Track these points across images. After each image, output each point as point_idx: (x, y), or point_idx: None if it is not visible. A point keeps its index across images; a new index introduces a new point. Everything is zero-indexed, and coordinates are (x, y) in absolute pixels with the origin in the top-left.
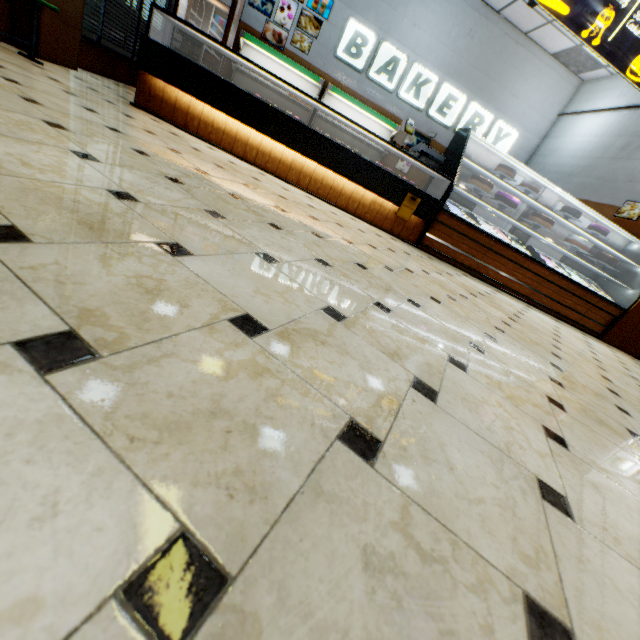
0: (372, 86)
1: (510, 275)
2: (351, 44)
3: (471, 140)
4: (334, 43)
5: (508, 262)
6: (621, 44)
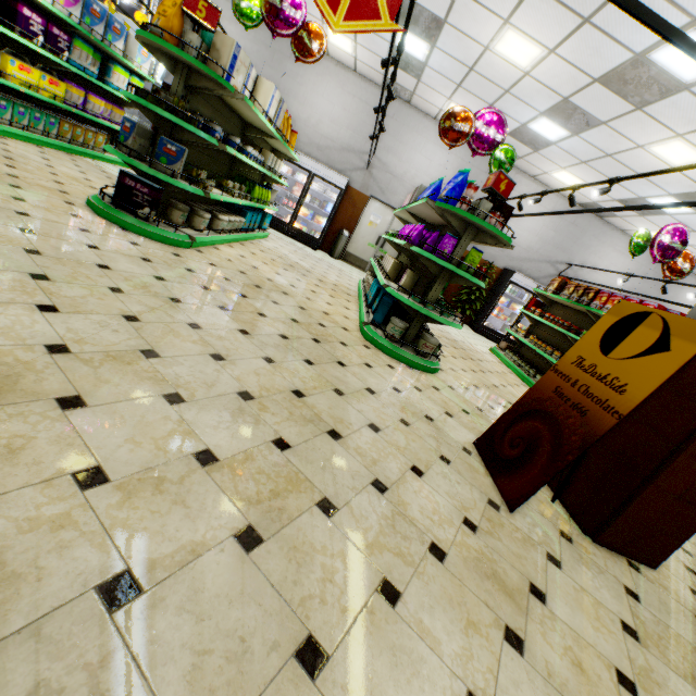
0: None
1: None
2: None
3: None
4: None
5: None
6: (125, 8)
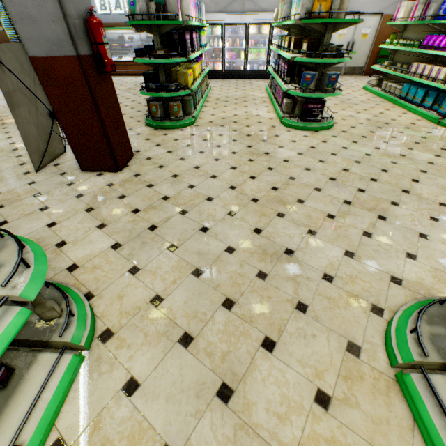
0: (118, 17)
1: (139, 70)
2: (101, 6)
3: (110, 34)
4: (96, 10)
5: (135, 66)
6: None
